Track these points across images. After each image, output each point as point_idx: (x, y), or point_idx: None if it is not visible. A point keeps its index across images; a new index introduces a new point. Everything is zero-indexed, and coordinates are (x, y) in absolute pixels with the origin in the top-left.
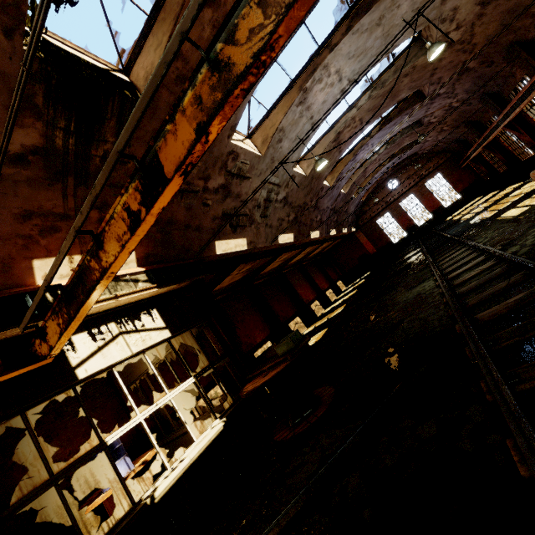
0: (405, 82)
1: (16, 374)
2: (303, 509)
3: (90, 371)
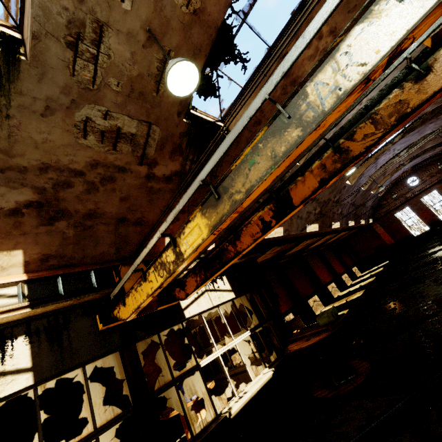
0: None
1: (162, 308)
2: None
3: (191, 313)
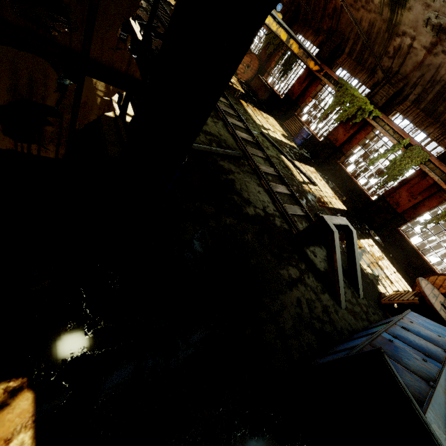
0: None
1: None
2: None
3: None
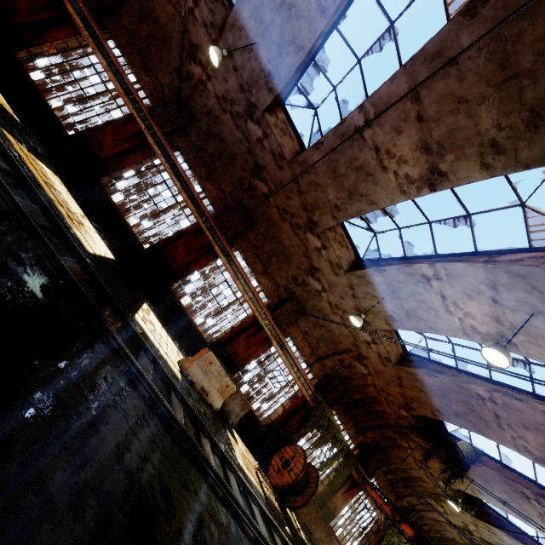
0: (330, 191)
1: None
2: None
3: None
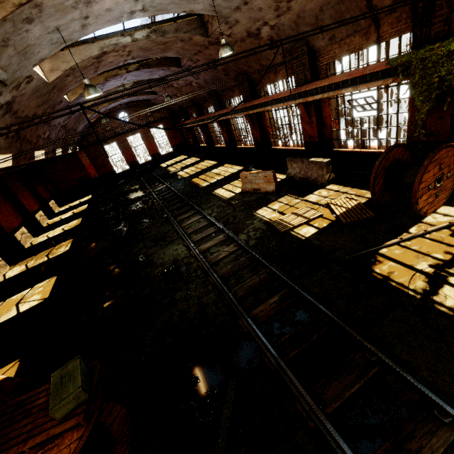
0: (178, 45)
1: None
2: None
3: None
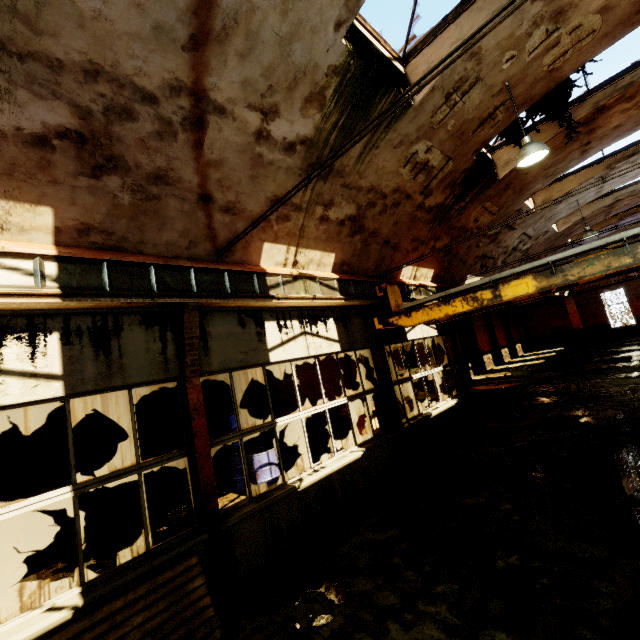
0: None
1: None
2: (534, 445)
3: (411, 338)
